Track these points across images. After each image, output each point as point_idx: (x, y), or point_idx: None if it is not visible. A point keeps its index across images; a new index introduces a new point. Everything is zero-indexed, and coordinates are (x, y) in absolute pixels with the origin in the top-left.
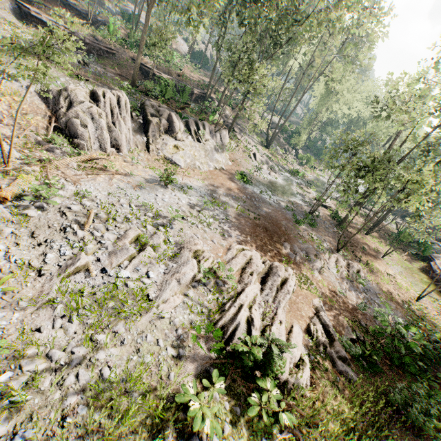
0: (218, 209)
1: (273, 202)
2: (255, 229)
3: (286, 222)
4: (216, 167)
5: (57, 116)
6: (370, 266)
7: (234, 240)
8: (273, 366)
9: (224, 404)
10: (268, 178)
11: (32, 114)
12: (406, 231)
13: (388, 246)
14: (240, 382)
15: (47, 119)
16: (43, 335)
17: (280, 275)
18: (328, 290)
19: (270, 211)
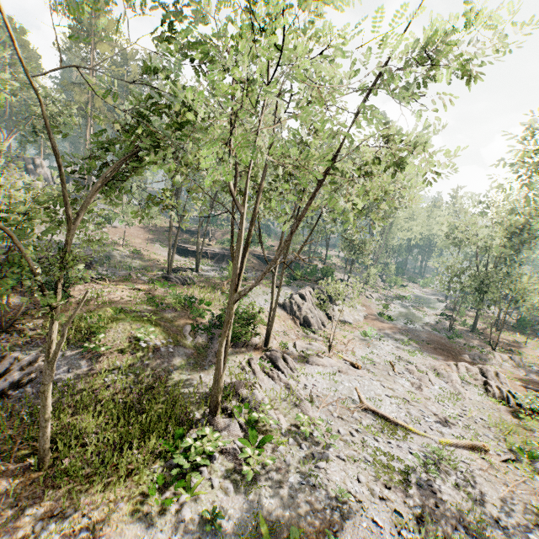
0: (407, 344)
1: (420, 329)
2: (437, 351)
3: (444, 341)
4: (364, 315)
5: (296, 317)
6: (522, 354)
7: (442, 360)
8: (538, 401)
9: (532, 423)
10: (394, 311)
11: (286, 320)
12: (524, 318)
13: (519, 335)
14: (529, 416)
15: (291, 320)
16: (449, 411)
17: (491, 370)
18: (515, 376)
19: (426, 336)
